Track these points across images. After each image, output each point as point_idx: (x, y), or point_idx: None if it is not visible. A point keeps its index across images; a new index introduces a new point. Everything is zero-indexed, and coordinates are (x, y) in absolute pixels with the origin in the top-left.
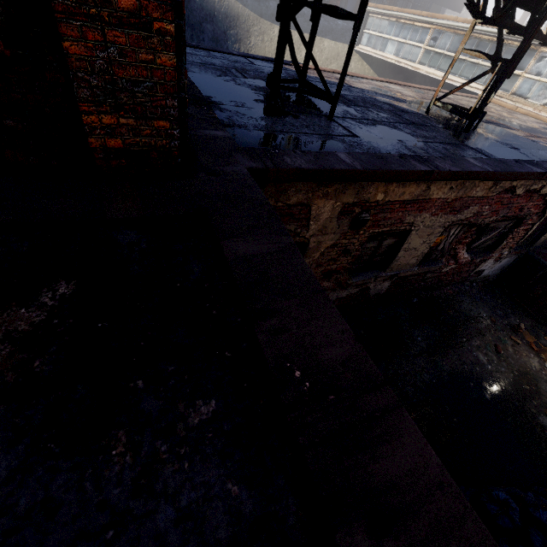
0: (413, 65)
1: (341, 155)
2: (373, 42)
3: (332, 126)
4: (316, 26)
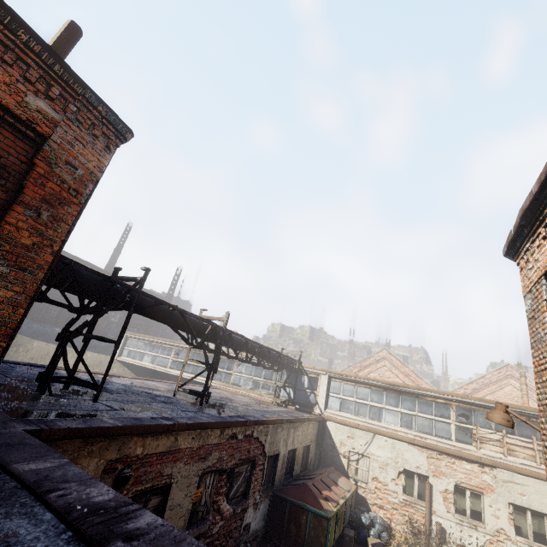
0: (166, 369)
1: (106, 419)
2: (133, 354)
3: (98, 405)
4: (87, 345)
